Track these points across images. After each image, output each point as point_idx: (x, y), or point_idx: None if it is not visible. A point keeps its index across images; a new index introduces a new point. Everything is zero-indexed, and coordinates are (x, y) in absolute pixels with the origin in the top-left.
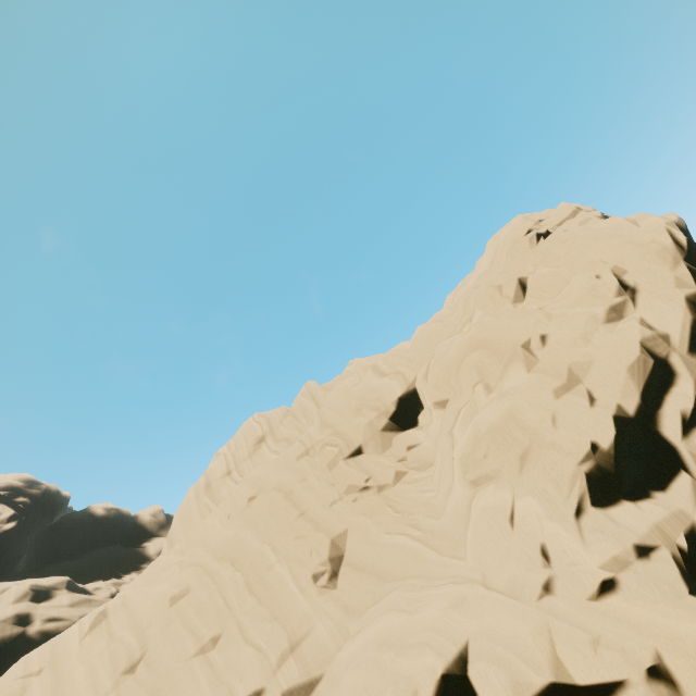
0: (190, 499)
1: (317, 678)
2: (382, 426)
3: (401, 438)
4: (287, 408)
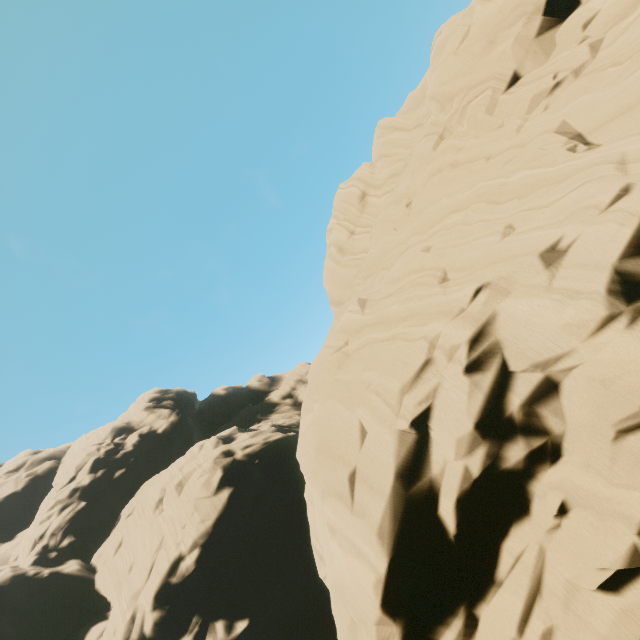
0: (332, 267)
1: None
2: (535, 31)
3: (568, 26)
4: (368, 163)
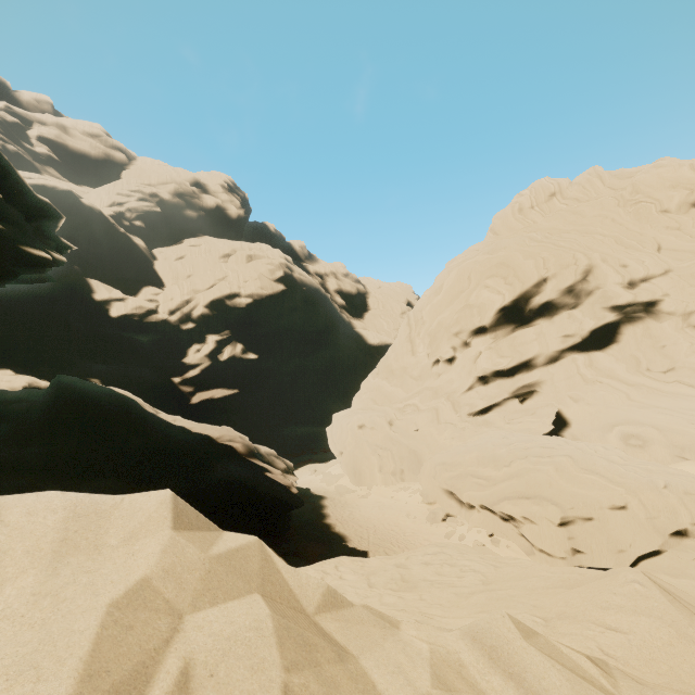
0: (508, 214)
1: (671, 268)
2: (688, 200)
3: None
4: (570, 180)
